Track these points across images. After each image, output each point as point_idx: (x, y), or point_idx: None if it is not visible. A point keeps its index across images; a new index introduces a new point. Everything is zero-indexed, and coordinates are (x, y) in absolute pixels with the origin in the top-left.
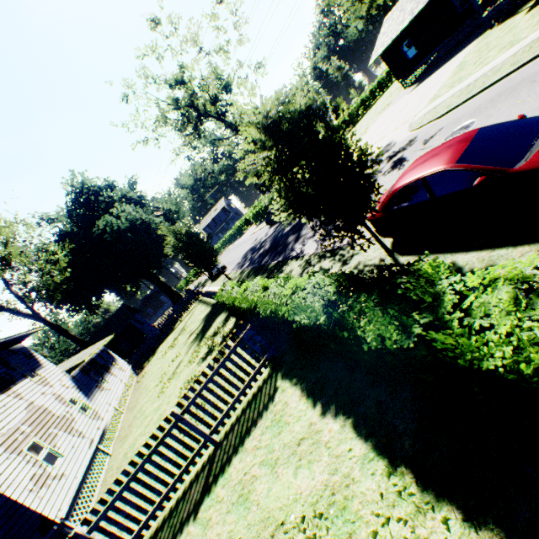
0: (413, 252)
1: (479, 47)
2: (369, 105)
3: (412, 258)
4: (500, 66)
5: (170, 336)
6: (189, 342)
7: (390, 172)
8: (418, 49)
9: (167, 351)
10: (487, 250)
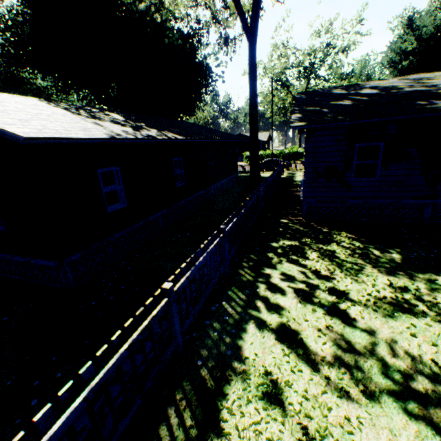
0: None
1: None
2: None
3: None
4: None
5: None
6: None
7: None
8: None
9: None
10: None
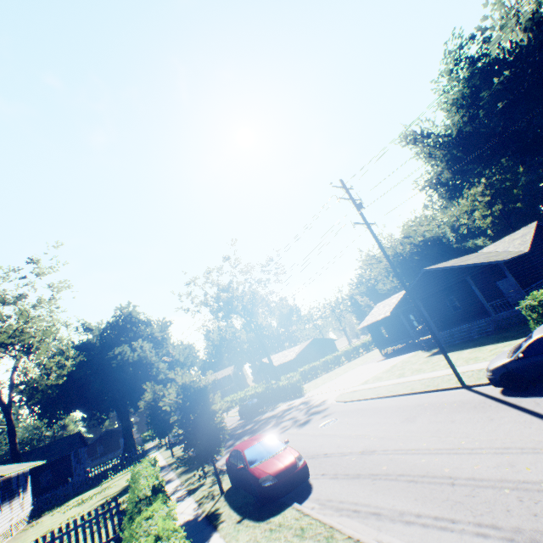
0: (228, 495)
1: (406, 360)
2: (369, 348)
3: (222, 500)
4: (379, 389)
5: (90, 491)
6: (96, 505)
7: (297, 426)
8: (390, 334)
9: (73, 506)
10: (234, 510)
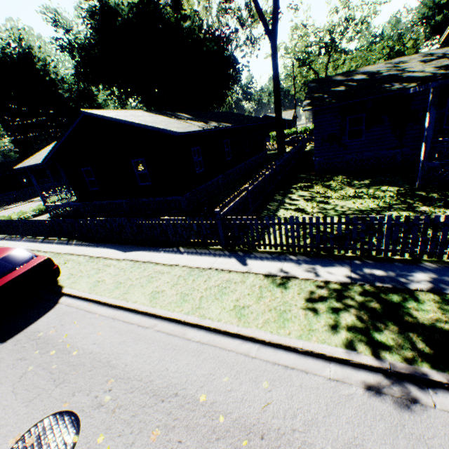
0: None
1: None
2: None
3: None
4: None
5: None
6: None
7: None
8: None
9: None
10: None
